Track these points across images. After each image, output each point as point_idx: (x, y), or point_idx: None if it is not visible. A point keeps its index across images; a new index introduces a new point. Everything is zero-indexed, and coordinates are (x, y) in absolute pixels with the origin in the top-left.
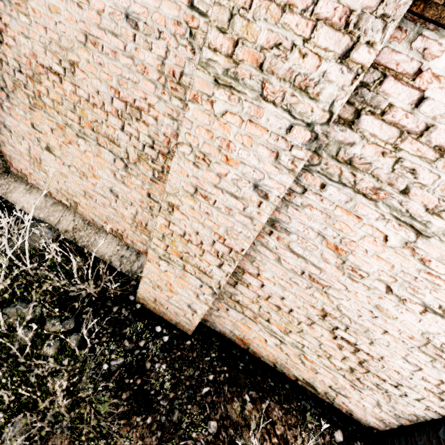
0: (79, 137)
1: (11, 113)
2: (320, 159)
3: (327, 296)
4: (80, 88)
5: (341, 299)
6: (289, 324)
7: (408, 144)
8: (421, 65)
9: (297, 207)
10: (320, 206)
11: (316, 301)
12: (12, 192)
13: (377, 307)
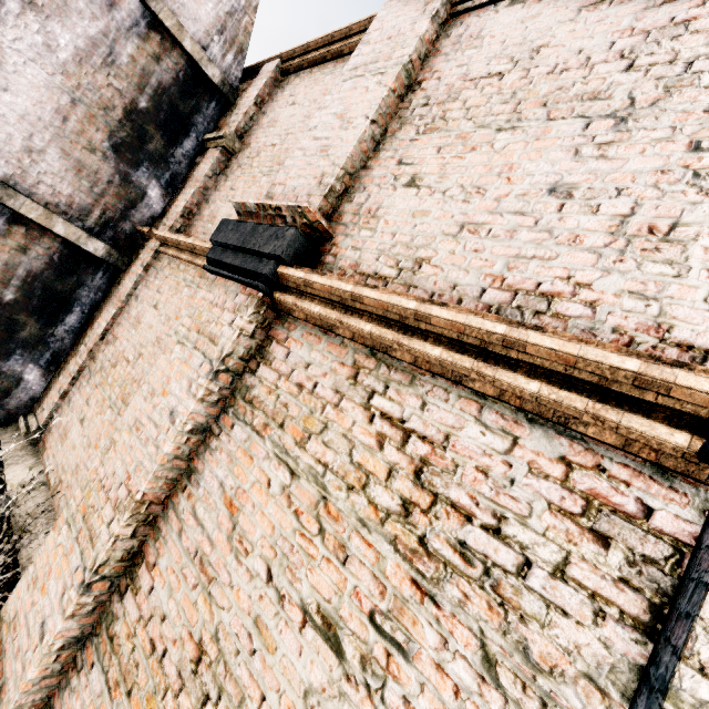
0: (111, 407)
1: (82, 390)
2: (235, 401)
3: (210, 604)
4: (135, 370)
5: (223, 608)
6: (153, 699)
7: (284, 384)
8: (288, 335)
9: (212, 451)
10: (228, 448)
11: (197, 619)
12: (17, 464)
13: (257, 623)
